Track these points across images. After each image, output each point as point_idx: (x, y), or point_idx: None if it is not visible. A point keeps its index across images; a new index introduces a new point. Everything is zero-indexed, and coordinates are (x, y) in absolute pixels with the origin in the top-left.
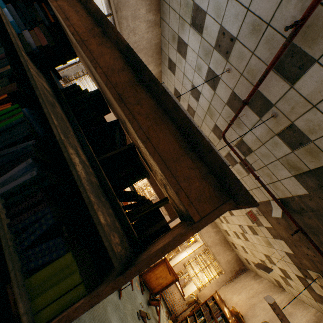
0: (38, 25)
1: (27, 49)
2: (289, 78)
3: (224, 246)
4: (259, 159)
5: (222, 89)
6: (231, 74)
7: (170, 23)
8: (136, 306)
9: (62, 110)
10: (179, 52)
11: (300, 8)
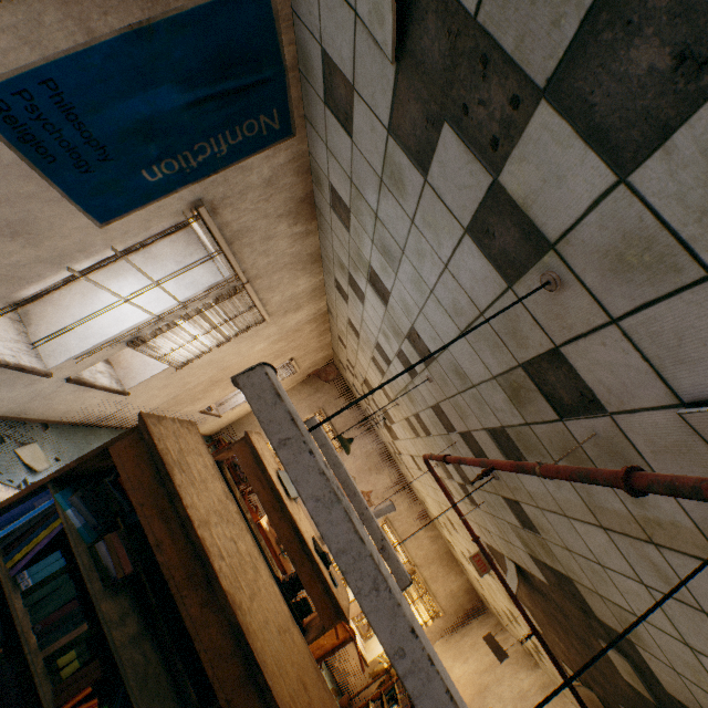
0: (117, 531)
1: (105, 580)
2: (508, 456)
3: (447, 564)
4: (483, 501)
5: (423, 388)
6: (434, 385)
7: (335, 246)
8: None
9: (154, 645)
10: (353, 288)
11: (508, 407)
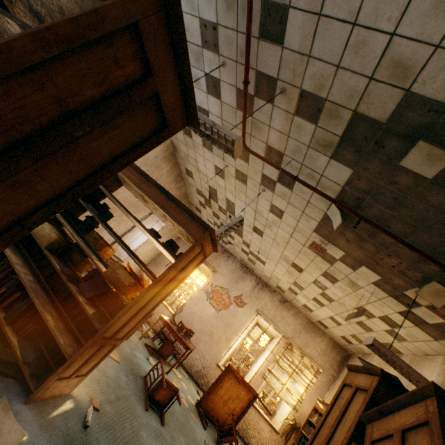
0: None
1: None
2: (277, 40)
3: (311, 331)
4: (292, 160)
5: (227, 92)
6: (228, 68)
7: None
8: (194, 441)
9: None
10: None
11: None
